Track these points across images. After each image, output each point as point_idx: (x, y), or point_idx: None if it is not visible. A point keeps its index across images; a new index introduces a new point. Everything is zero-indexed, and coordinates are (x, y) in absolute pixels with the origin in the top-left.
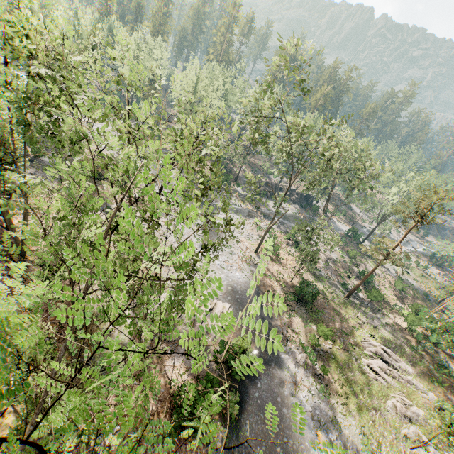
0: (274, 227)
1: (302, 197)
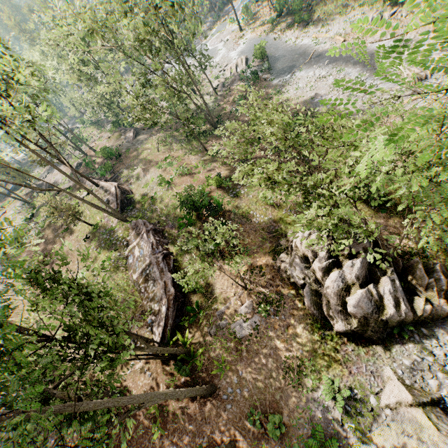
0: None
1: None
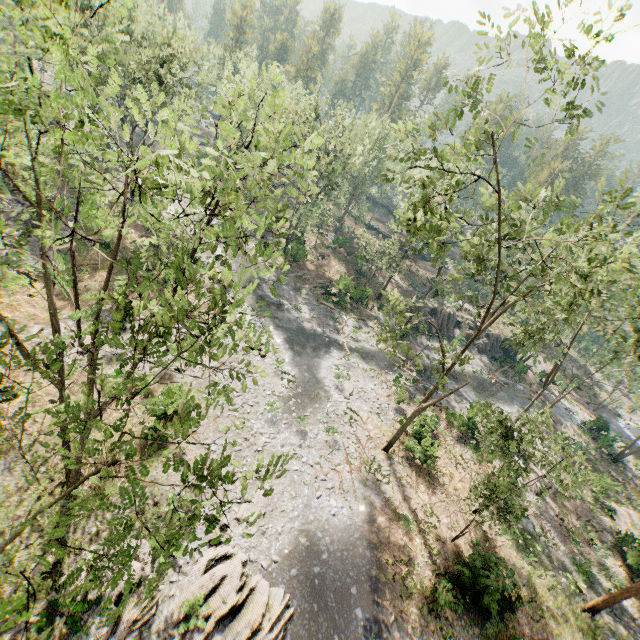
0: (435, 396)
1: (497, 343)
